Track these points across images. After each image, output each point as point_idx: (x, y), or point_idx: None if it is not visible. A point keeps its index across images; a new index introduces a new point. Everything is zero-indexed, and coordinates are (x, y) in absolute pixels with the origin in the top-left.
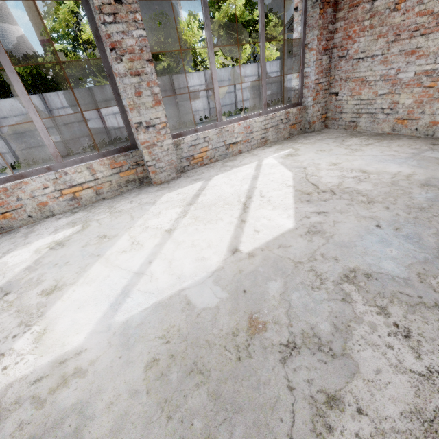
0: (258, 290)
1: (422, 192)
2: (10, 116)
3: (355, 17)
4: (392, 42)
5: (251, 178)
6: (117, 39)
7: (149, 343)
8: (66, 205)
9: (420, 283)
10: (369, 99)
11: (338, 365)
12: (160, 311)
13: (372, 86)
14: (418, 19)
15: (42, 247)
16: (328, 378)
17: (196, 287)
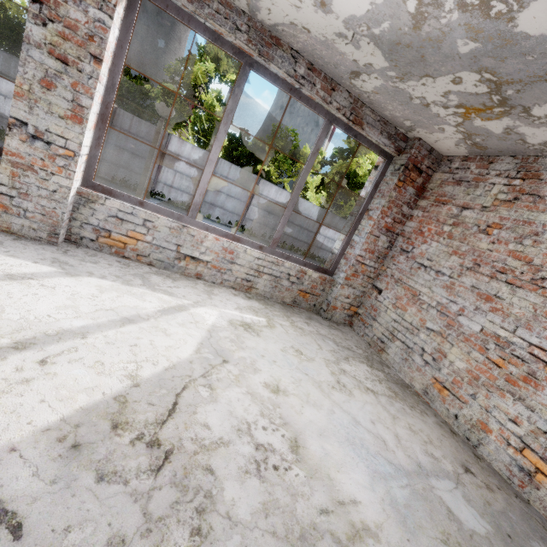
0: None
1: None
2: None
3: (437, 214)
4: (467, 269)
5: (121, 316)
6: None
7: None
8: None
9: None
10: (412, 325)
11: None
12: None
13: (423, 310)
14: (509, 259)
15: None
16: None
17: None
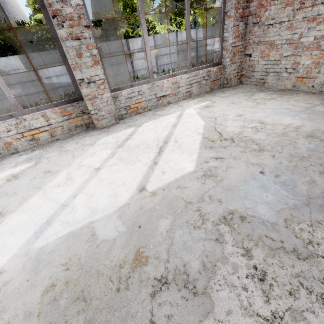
0: (150, 226)
1: (306, 142)
2: (5, 71)
3: None
4: (297, 10)
5: (171, 126)
6: (57, 7)
7: (53, 269)
8: (27, 144)
9: (285, 228)
10: (276, 60)
11: (197, 303)
12: (70, 240)
13: (279, 49)
14: None
15: (2, 179)
16: (185, 316)
17: (103, 220)
